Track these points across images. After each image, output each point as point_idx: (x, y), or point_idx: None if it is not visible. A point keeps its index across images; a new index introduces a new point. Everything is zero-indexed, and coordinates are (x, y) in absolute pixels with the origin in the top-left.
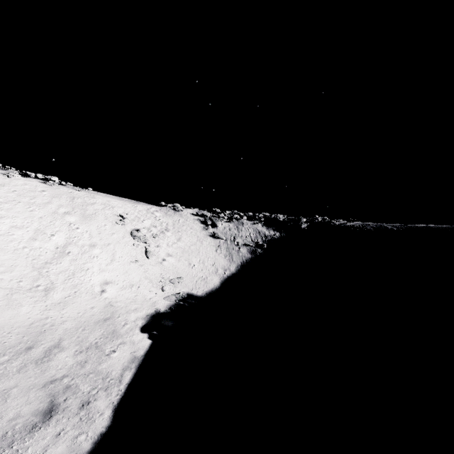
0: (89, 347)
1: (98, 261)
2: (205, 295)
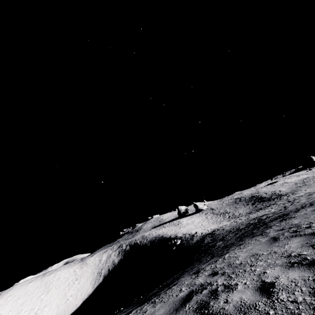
0: None
1: (45, 312)
2: (70, 314)
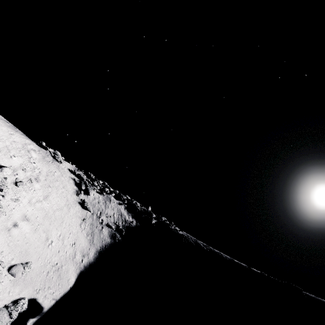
0: None
1: None
2: (54, 305)
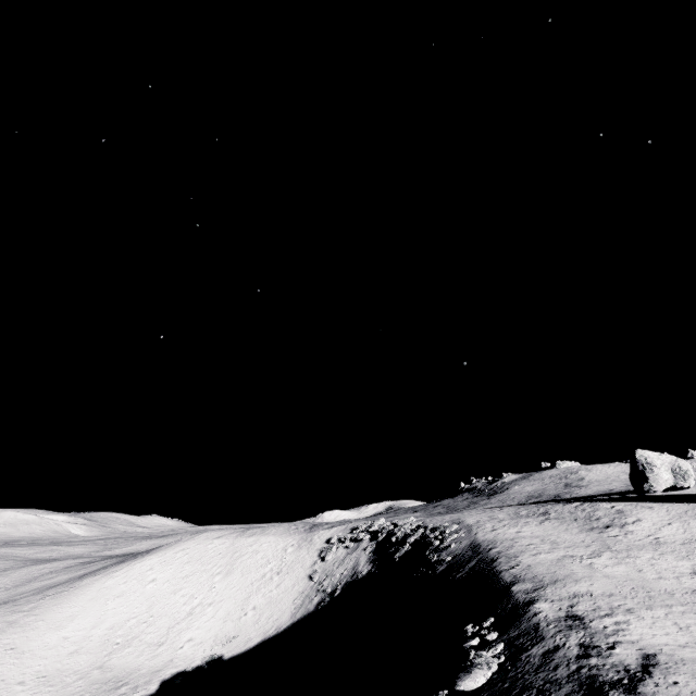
0: (135, 686)
1: (204, 619)
2: (227, 659)
